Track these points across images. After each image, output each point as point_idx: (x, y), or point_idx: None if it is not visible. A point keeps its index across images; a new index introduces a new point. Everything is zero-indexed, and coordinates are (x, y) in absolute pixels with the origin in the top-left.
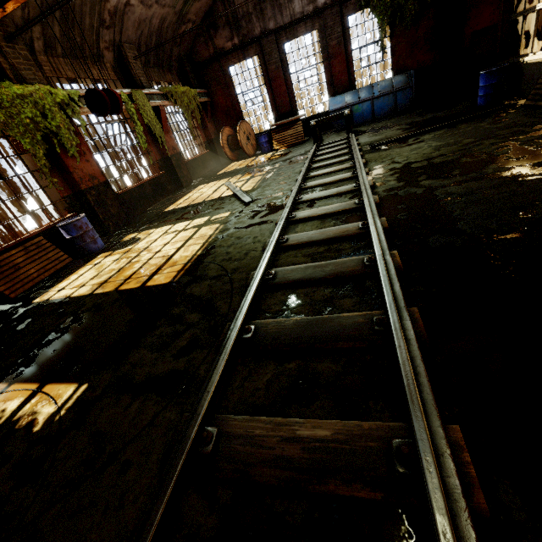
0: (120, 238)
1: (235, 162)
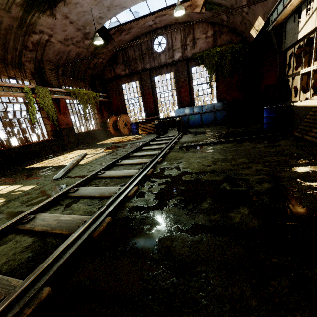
0: None
1: (115, 137)
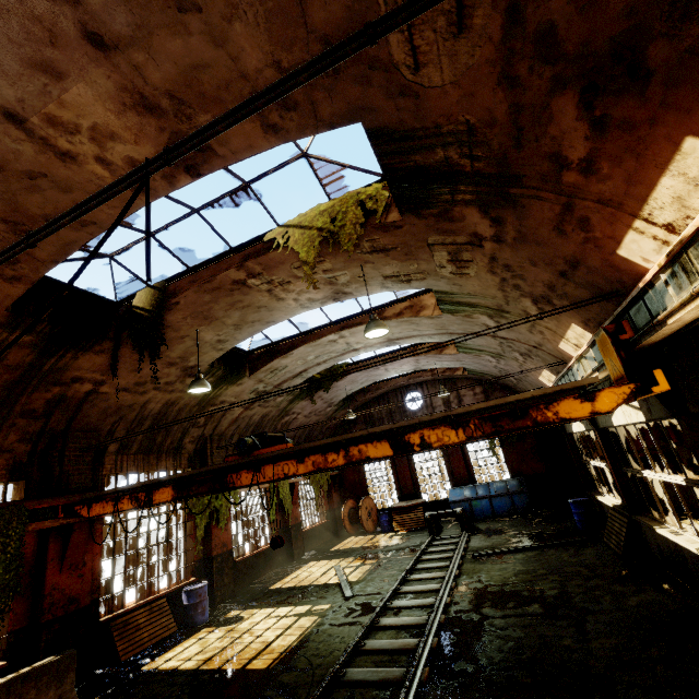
0: (224, 612)
1: (353, 536)
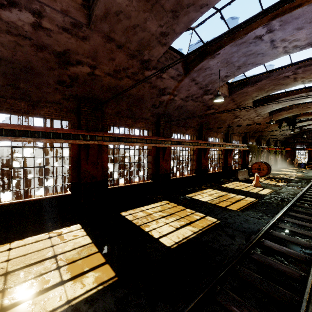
0: (273, 170)
1: (289, 167)
